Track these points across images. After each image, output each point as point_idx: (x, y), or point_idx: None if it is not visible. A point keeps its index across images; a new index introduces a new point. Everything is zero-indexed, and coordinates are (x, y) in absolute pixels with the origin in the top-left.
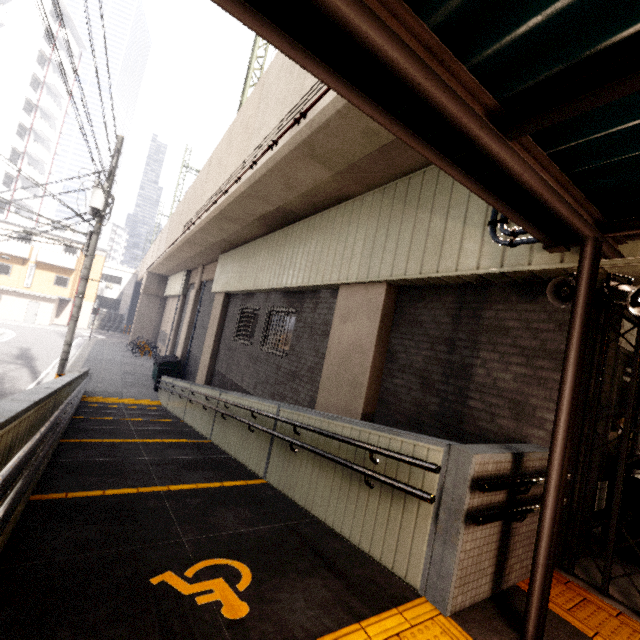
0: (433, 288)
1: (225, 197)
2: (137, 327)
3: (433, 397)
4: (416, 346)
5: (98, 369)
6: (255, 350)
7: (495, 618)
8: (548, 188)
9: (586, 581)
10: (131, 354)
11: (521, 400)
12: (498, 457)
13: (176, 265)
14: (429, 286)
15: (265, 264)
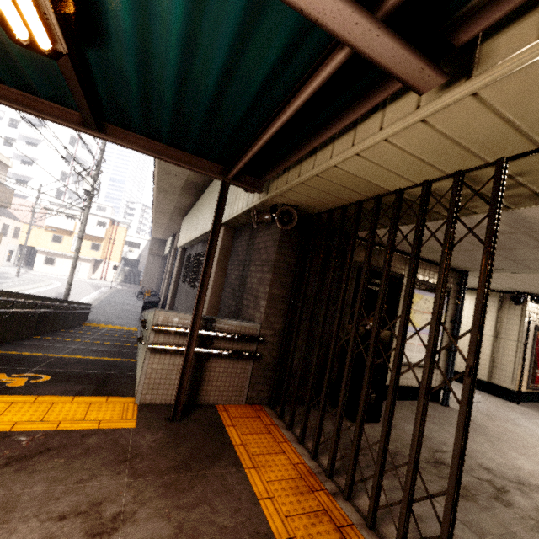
0: (244, 227)
1: (154, 176)
2: (145, 279)
3: (234, 301)
4: (234, 268)
5: (106, 307)
6: (188, 286)
7: (170, 410)
8: (150, 152)
9: (276, 412)
10: (137, 299)
11: (257, 295)
12: (185, 317)
13: (164, 230)
14: (243, 226)
15: (193, 223)
